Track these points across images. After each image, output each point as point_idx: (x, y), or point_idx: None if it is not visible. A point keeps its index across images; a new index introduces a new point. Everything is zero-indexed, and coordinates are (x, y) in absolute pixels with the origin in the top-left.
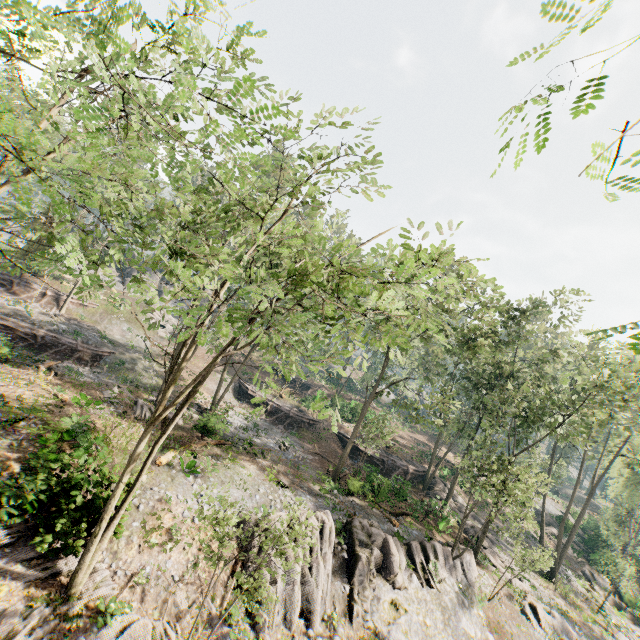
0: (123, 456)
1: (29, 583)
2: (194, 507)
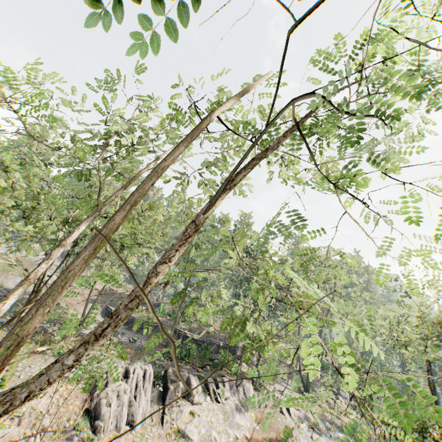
0: None
1: None
2: None
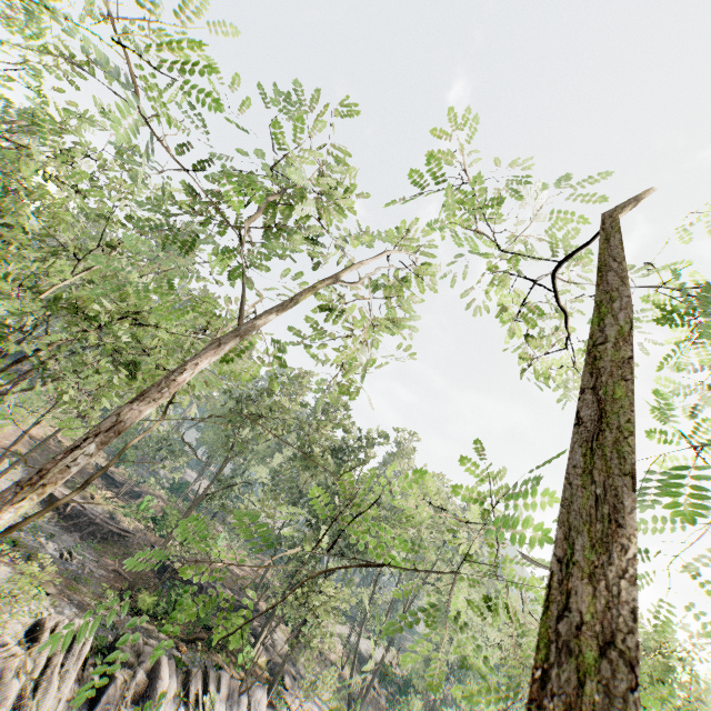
0: None
1: None
2: None
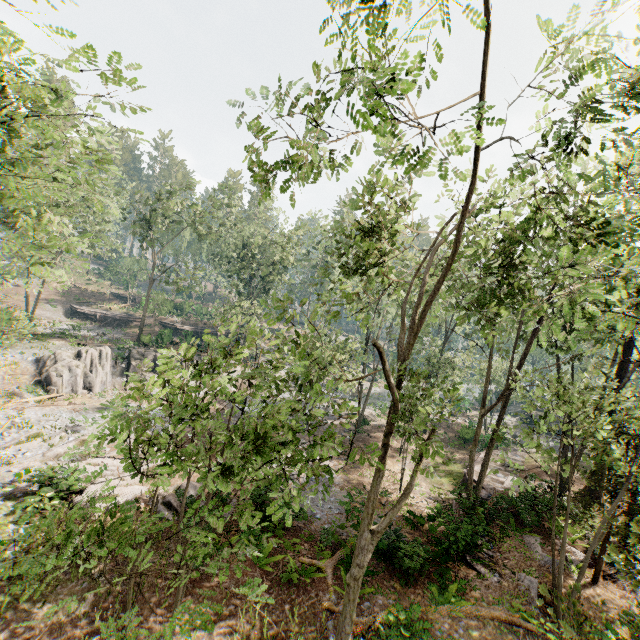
0: None
1: None
2: (1, 358)
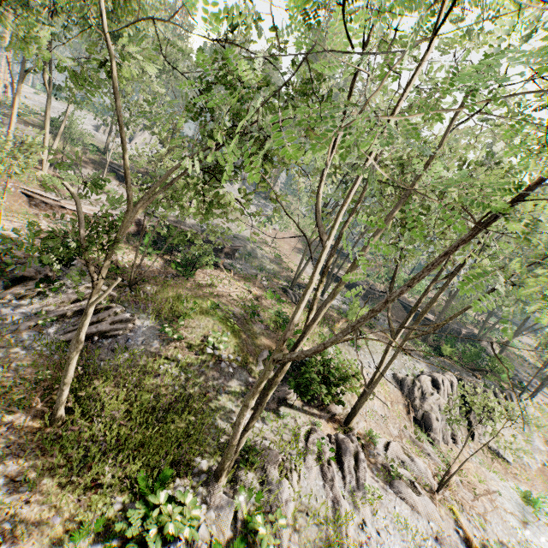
0: (317, 337)
1: (326, 420)
2: (370, 371)
